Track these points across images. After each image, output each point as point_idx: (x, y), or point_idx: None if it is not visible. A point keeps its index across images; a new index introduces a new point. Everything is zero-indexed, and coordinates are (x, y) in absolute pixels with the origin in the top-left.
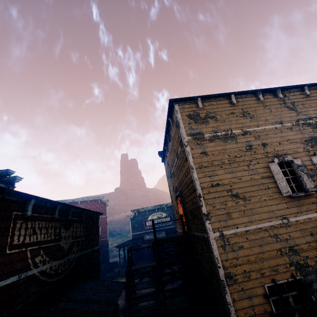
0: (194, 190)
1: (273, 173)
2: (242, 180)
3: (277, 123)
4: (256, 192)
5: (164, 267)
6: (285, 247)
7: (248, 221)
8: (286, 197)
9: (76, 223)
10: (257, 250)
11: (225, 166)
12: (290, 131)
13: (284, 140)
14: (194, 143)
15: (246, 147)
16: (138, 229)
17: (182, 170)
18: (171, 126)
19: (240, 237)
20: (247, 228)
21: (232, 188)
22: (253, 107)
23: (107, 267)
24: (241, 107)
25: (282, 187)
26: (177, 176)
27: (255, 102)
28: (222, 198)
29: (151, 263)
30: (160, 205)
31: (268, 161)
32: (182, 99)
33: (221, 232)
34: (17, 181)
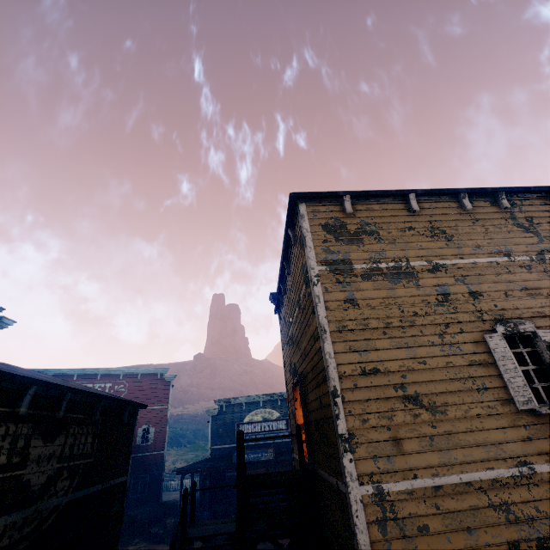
0: (324, 378)
1: (495, 355)
2: (429, 365)
3: (500, 253)
4: (458, 395)
5: (250, 546)
6: (528, 539)
7: (440, 462)
8: (524, 412)
9: (76, 425)
10: (462, 542)
11: (392, 331)
12: (527, 272)
13: (515, 289)
14: (332, 280)
15: (438, 297)
16: (225, 438)
17: (306, 333)
18: (292, 245)
19: (421, 502)
20: (439, 481)
21: (405, 381)
22: (452, 220)
23: (153, 514)
24: (429, 218)
25: (516, 390)
26: (297, 343)
27: (455, 211)
28: (383, 402)
29: (230, 525)
30: (269, 395)
31: (483, 330)
32: (315, 195)
33: (378, 484)
34: (2, 326)
